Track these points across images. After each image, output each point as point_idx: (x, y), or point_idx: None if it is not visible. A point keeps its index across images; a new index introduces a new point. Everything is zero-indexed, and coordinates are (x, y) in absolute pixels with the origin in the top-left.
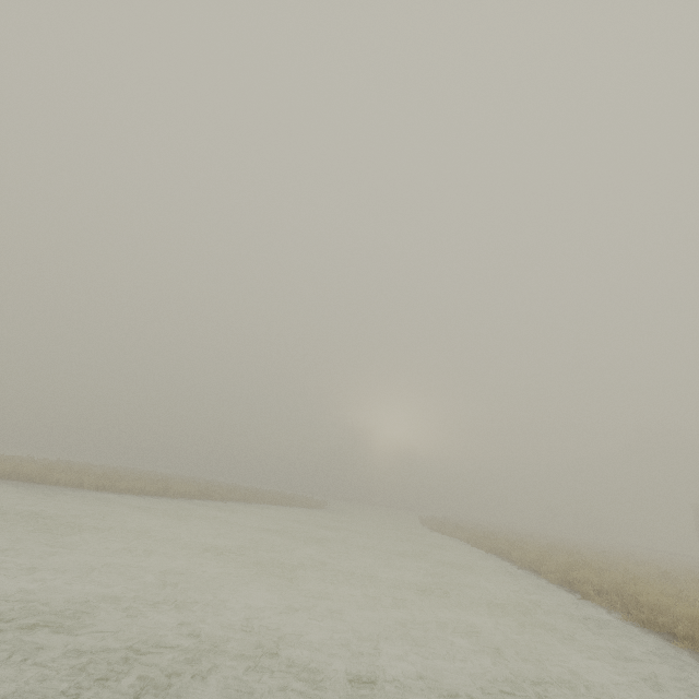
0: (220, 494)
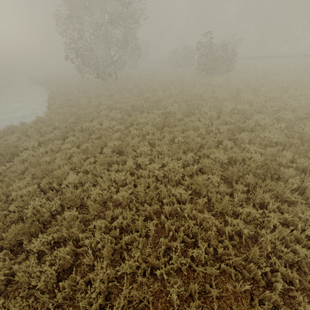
0: None
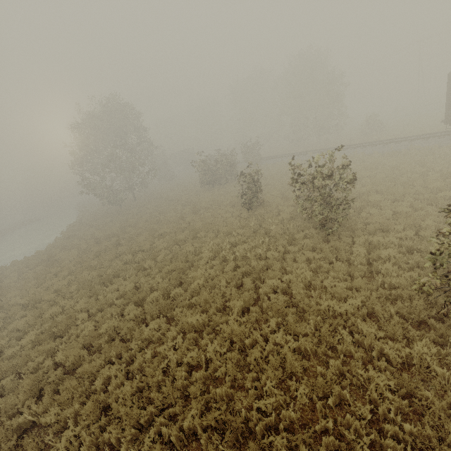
0: None
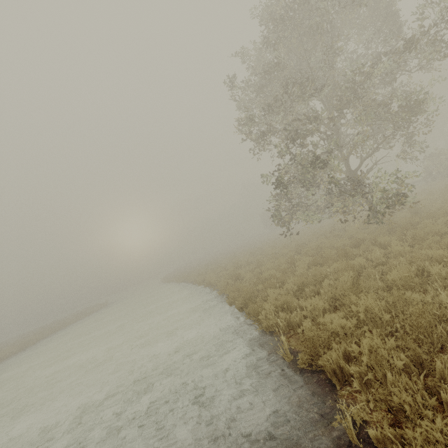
0: (34, 340)
